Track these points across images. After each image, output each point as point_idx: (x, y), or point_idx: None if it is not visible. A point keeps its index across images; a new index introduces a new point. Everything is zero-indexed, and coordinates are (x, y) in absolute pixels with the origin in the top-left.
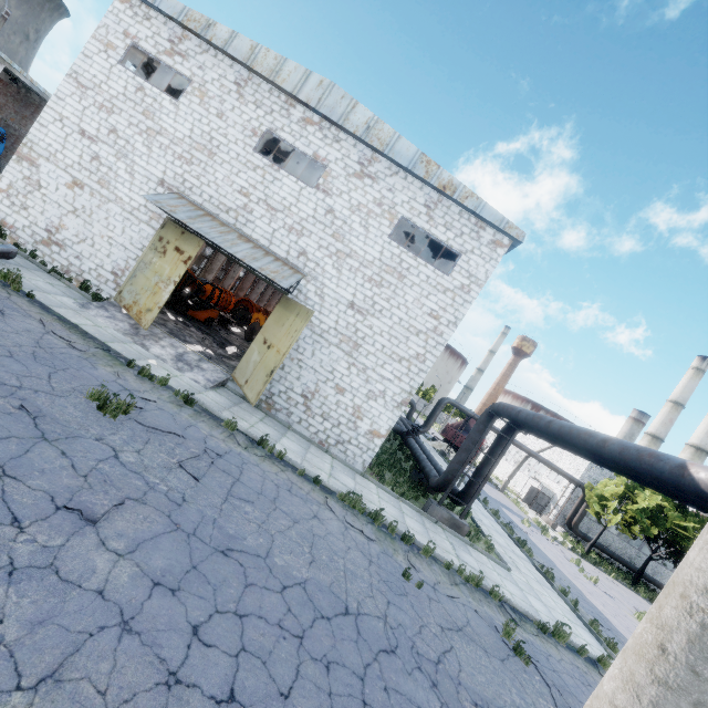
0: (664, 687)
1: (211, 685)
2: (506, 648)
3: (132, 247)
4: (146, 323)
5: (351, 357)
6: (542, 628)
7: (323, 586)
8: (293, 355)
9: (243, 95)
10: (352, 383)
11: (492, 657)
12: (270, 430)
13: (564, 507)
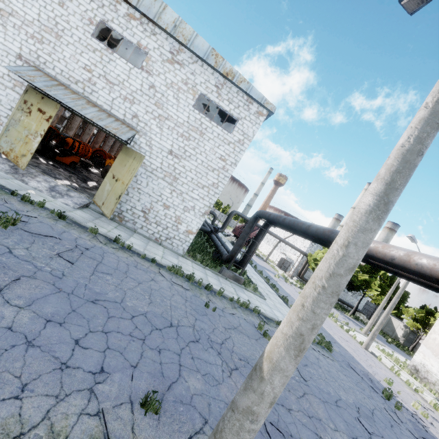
0: (301, 321)
1: (89, 366)
2: (259, 334)
3: (2, 107)
4: (22, 165)
5: (172, 186)
6: (279, 324)
7: (157, 314)
8: (134, 186)
9: None
10: (174, 202)
11: (251, 339)
12: (122, 233)
13: (297, 267)
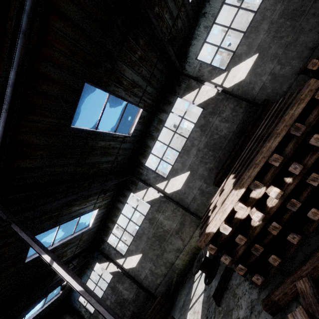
0: None
1: None
2: None
3: None
4: None
5: None
6: None
7: None
8: None
9: None
10: None
11: None
12: None
13: None
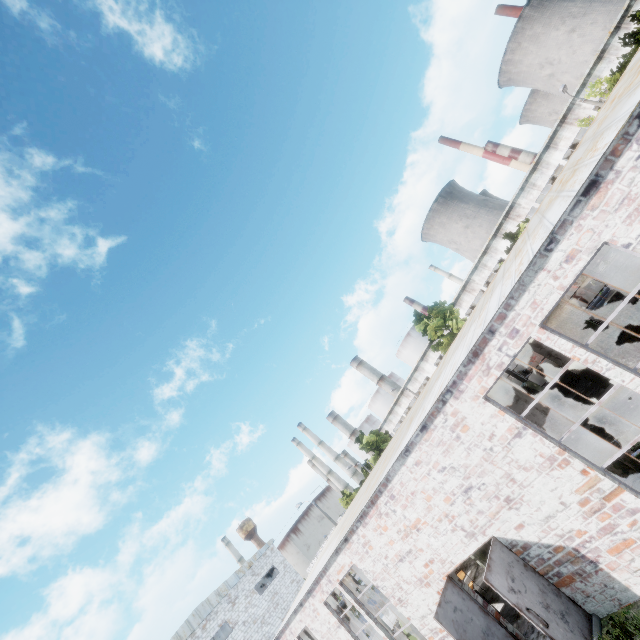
0: None
1: None
2: None
3: None
4: None
5: None
6: None
7: None
8: None
9: None
10: None
11: None
12: None
13: None
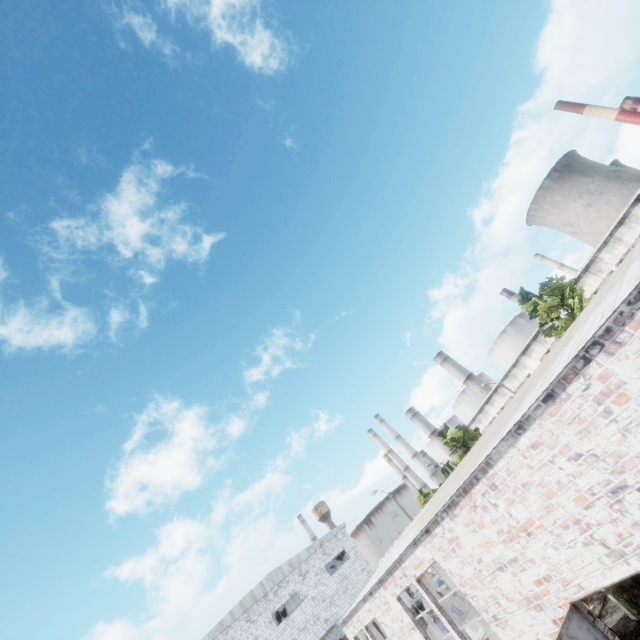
0: None
1: None
2: None
3: None
4: None
5: None
6: None
7: None
8: None
9: (253, 620)
10: None
11: None
12: None
13: None
